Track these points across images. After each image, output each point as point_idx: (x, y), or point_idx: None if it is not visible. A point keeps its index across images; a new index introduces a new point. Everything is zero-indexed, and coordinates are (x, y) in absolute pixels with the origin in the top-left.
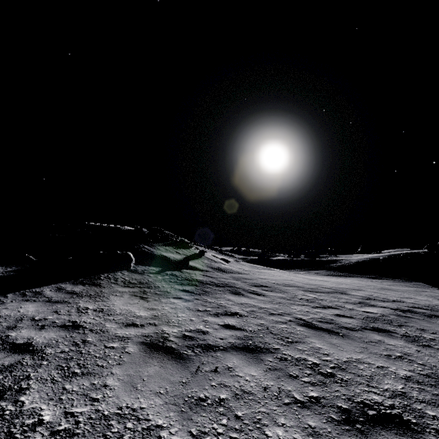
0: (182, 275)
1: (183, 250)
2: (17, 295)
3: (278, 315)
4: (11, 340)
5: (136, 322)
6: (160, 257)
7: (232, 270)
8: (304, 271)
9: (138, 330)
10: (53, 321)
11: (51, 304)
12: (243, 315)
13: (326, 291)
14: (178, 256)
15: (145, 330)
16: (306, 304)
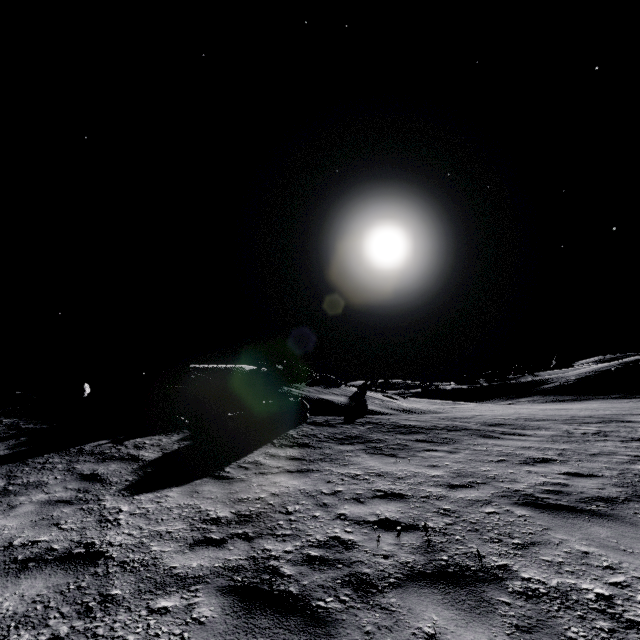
0: (382, 422)
1: (335, 389)
2: (238, 469)
3: (602, 455)
4: (358, 518)
5: (451, 482)
6: (322, 402)
7: (422, 409)
8: (509, 401)
9: (476, 491)
10: (353, 492)
11: (302, 475)
12: (562, 460)
13: (595, 420)
14: (340, 399)
15: (486, 490)
16: (604, 439)
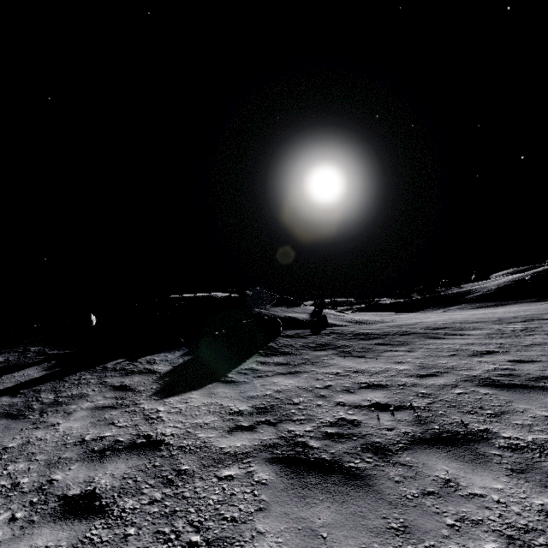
0: (343, 331)
1: (296, 308)
2: (239, 375)
3: (535, 345)
4: (354, 404)
5: (419, 373)
6: (289, 319)
7: (371, 320)
8: (441, 310)
9: (442, 378)
10: (342, 386)
11: (294, 375)
12: (503, 351)
13: (519, 320)
14: (302, 315)
15: (450, 377)
16: (531, 333)
